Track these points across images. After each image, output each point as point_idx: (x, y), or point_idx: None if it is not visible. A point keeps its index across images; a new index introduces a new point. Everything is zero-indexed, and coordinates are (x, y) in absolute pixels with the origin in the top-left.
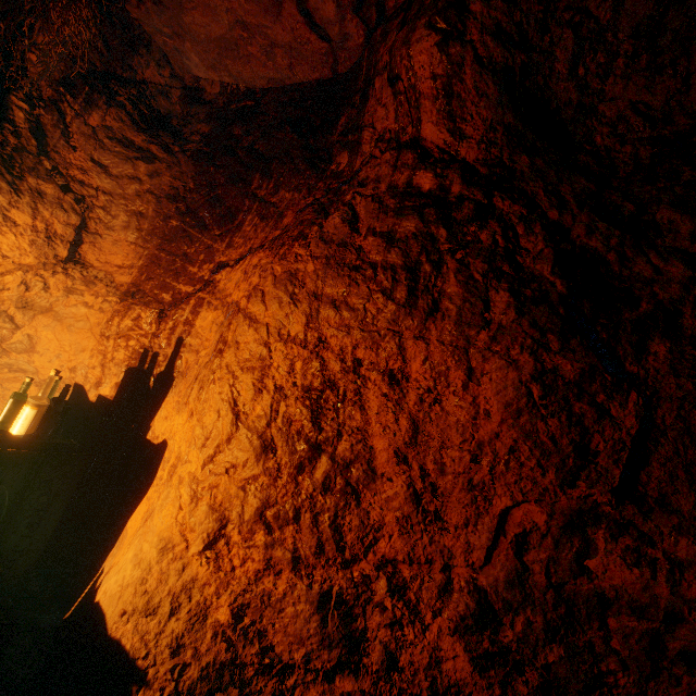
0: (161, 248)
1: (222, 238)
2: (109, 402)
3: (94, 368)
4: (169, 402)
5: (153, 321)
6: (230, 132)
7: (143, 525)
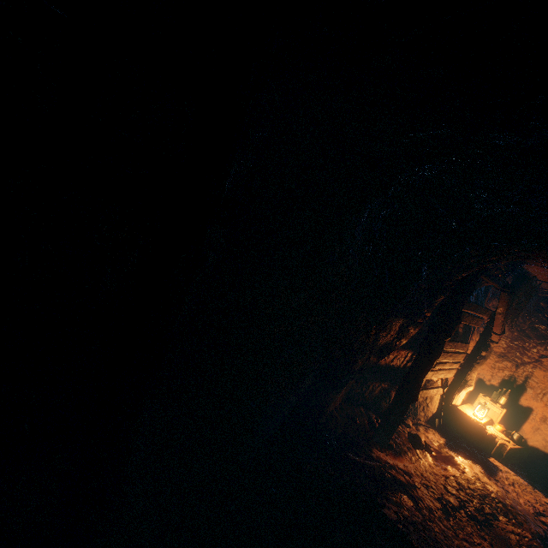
0: (511, 342)
1: (540, 345)
2: (495, 387)
3: (487, 375)
4: (525, 395)
5: (513, 367)
6: (538, 304)
7: (535, 431)
